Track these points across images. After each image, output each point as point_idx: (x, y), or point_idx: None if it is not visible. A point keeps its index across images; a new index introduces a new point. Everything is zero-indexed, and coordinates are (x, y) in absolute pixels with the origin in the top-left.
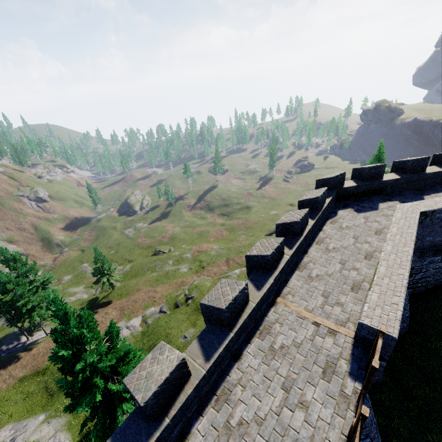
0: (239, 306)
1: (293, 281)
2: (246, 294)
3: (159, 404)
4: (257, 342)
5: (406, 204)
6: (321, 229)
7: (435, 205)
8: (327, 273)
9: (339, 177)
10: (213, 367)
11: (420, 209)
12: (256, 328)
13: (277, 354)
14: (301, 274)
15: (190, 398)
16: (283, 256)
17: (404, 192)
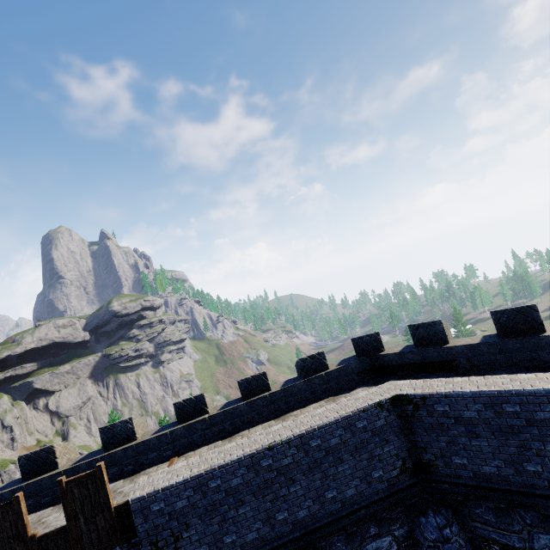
0: (121, 438)
1: (205, 447)
2: (131, 429)
3: (29, 468)
4: (120, 482)
5: (399, 382)
6: (307, 405)
7: (434, 387)
8: None
9: (366, 338)
10: (72, 472)
11: (401, 390)
12: (135, 473)
13: (112, 496)
14: (219, 444)
15: (45, 483)
16: (205, 415)
17: (499, 370)
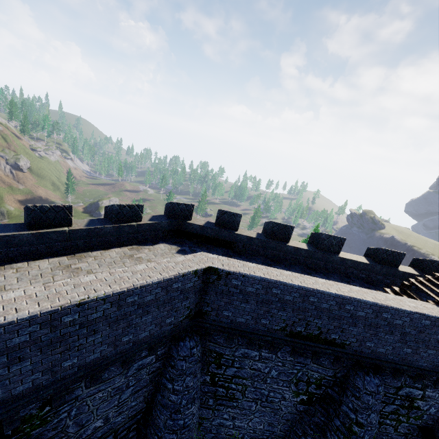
0: None
1: None
2: None
3: None
4: None
5: (210, 255)
6: (109, 249)
7: (237, 267)
8: (4, 287)
9: (182, 206)
10: None
11: (213, 264)
12: None
13: None
14: None
15: None
16: None
17: (257, 257)
